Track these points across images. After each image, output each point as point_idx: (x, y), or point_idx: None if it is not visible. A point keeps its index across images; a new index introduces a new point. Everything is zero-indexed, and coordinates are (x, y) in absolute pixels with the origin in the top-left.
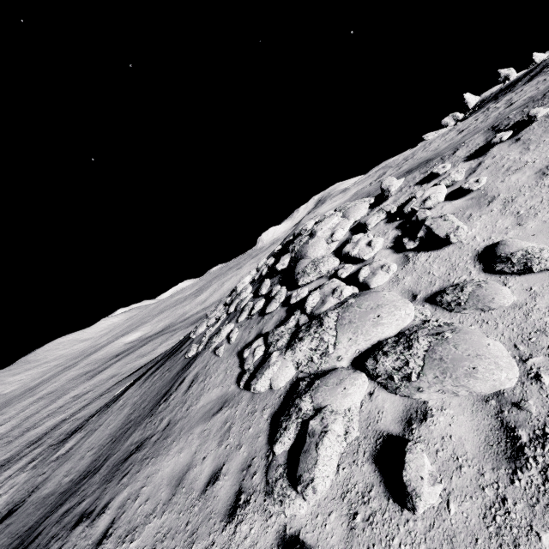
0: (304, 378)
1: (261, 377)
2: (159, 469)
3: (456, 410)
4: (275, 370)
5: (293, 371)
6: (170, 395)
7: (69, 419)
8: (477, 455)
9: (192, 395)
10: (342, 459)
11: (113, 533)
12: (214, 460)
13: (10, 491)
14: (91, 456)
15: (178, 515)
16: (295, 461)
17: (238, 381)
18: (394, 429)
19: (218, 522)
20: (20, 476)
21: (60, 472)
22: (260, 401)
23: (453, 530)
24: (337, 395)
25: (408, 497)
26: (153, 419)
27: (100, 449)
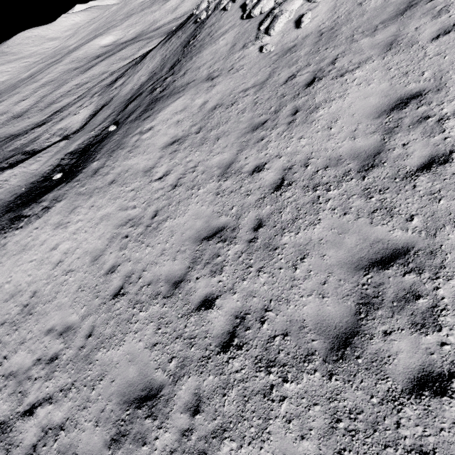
0: (278, 4)
1: (257, 6)
2: (204, 54)
3: (326, 3)
4: (265, 3)
5: (273, 3)
6: (196, 36)
7: (94, 87)
8: (324, 13)
9: (212, 31)
10: (285, 25)
11: (189, 72)
12: (232, 43)
13: (92, 104)
14: (146, 77)
15: (219, 58)
16: (268, 30)
17: (241, 18)
18: (305, 13)
19: (237, 52)
20: (93, 99)
21: (127, 88)
22: (254, 20)
23: (308, 29)
24: (290, 5)
25: (300, 24)
26: (189, 47)
27: (151, 73)
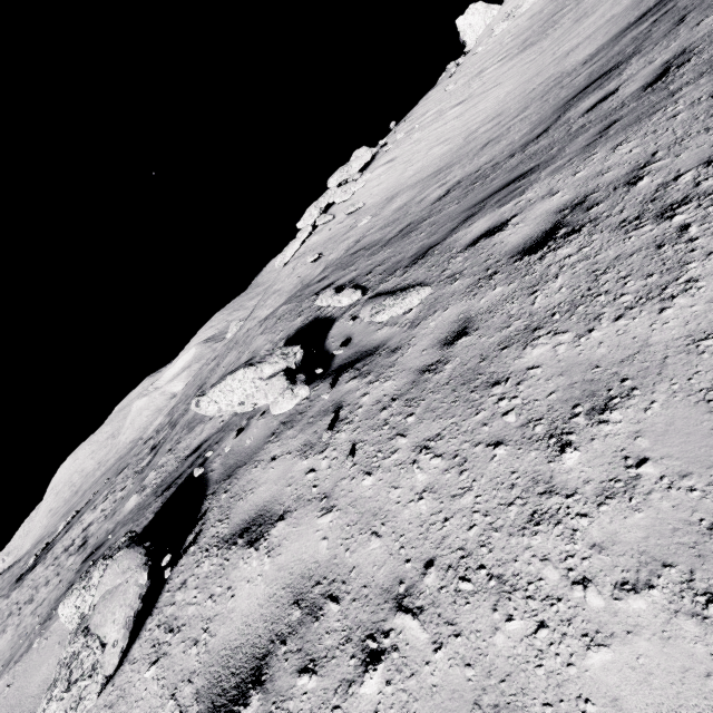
0: None
1: None
2: None
3: None
4: None
5: None
6: None
7: None
8: None
9: None
10: None
11: None
12: None
13: None
14: None
15: None
16: None
17: None
18: None
19: None
20: None
21: None
22: None
23: None
24: None
25: None
26: None
27: None
